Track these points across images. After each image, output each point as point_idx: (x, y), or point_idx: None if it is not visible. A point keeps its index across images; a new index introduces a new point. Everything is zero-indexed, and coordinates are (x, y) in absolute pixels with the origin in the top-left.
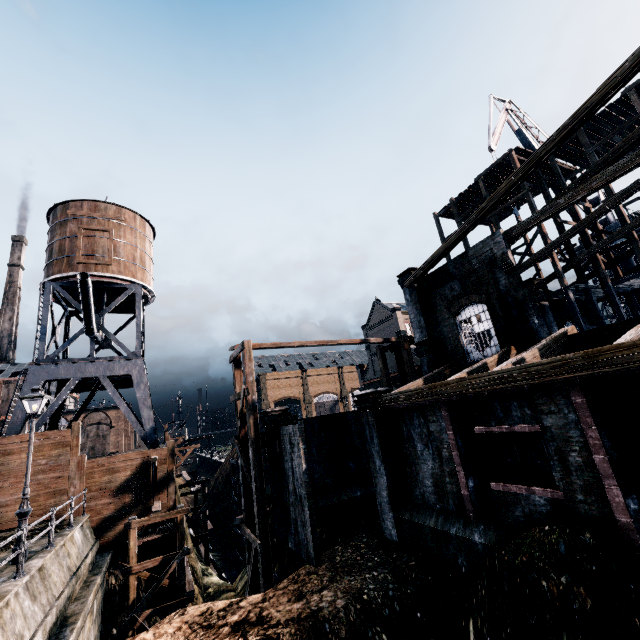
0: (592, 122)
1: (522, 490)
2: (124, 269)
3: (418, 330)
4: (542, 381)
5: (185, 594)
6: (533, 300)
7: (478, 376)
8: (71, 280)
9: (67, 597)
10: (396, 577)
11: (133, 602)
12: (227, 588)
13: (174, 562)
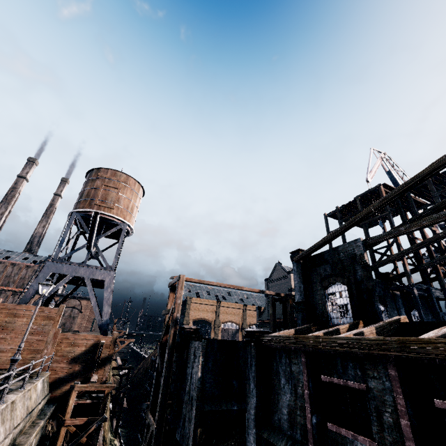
0: (438, 177)
1: (349, 434)
2: (120, 212)
3: (298, 293)
4: (369, 352)
5: None
6: (387, 288)
7: (328, 337)
8: (88, 213)
9: (20, 429)
10: None
11: None
12: None
13: (94, 425)
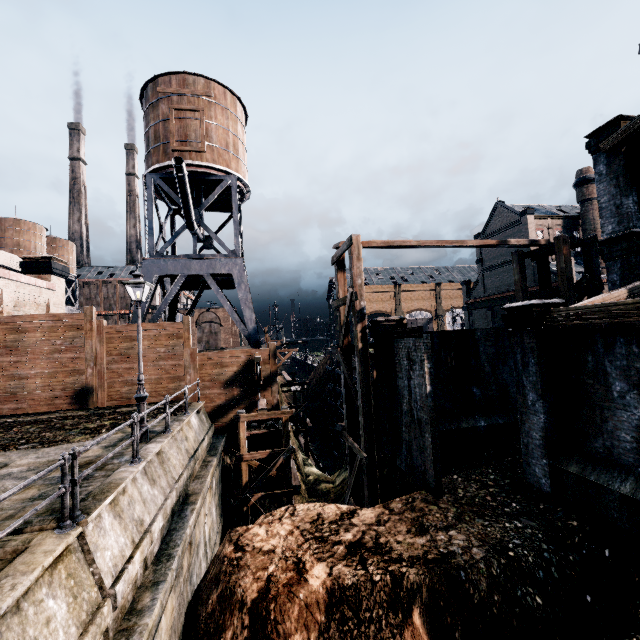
0: None
1: None
2: (218, 157)
3: (612, 220)
4: None
5: (291, 487)
6: None
7: None
8: (169, 171)
9: (186, 478)
10: (549, 536)
11: (246, 484)
12: (326, 480)
13: (280, 457)
